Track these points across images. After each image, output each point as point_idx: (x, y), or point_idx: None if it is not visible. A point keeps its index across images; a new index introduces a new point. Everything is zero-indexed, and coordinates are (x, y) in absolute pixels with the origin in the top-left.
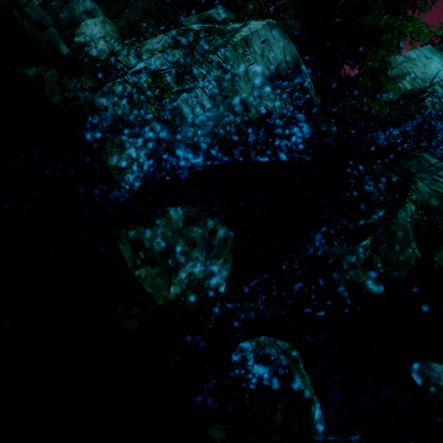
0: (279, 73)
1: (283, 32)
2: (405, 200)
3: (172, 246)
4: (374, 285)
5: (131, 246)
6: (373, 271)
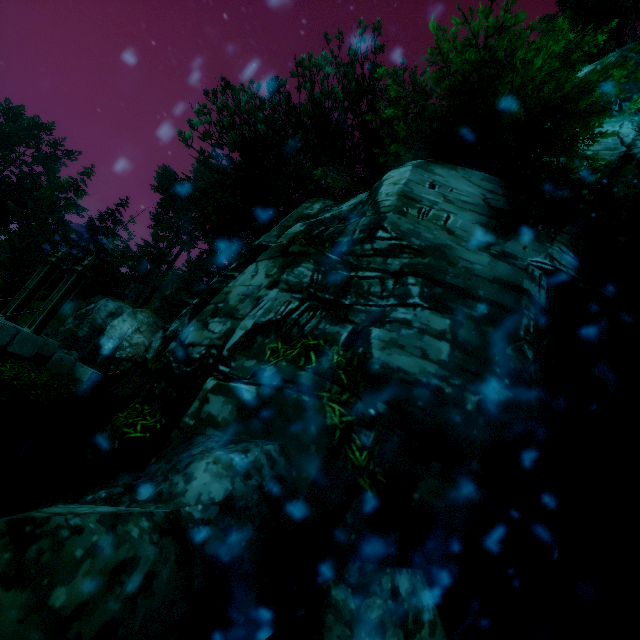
0: (499, 209)
1: (444, 165)
2: None
3: None
4: None
5: None
6: None
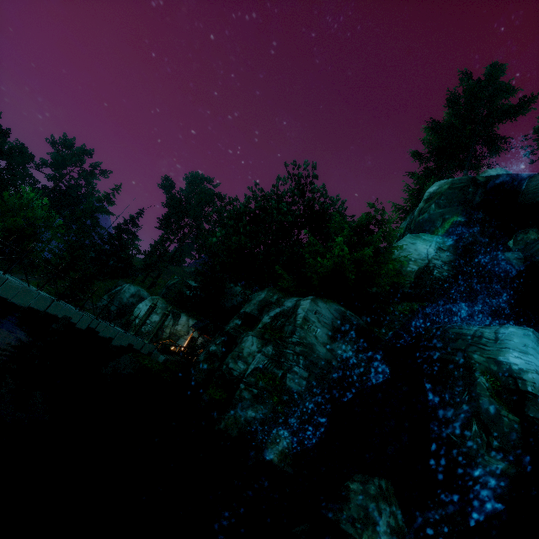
0: (336, 327)
1: (323, 300)
2: (474, 375)
3: (366, 512)
4: (506, 464)
5: (349, 524)
6: (496, 451)
